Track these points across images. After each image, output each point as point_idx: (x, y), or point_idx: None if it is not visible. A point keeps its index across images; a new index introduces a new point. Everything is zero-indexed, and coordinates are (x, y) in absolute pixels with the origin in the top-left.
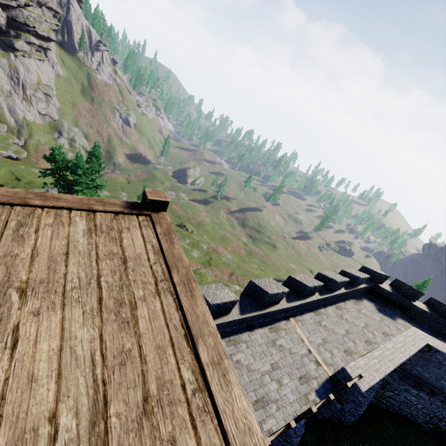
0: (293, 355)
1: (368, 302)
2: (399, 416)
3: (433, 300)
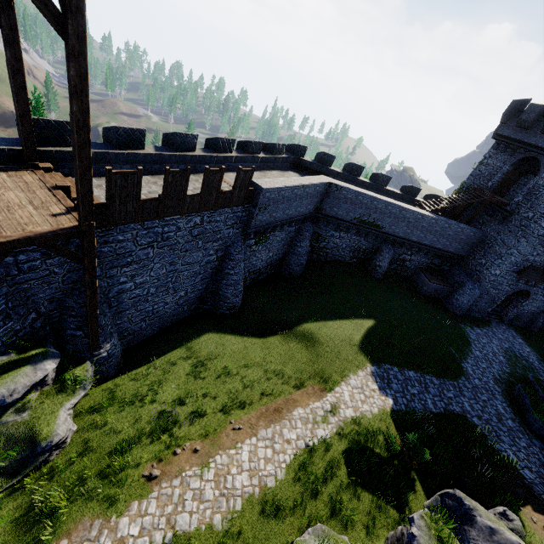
0: None
1: (294, 173)
2: (334, 261)
3: (346, 164)
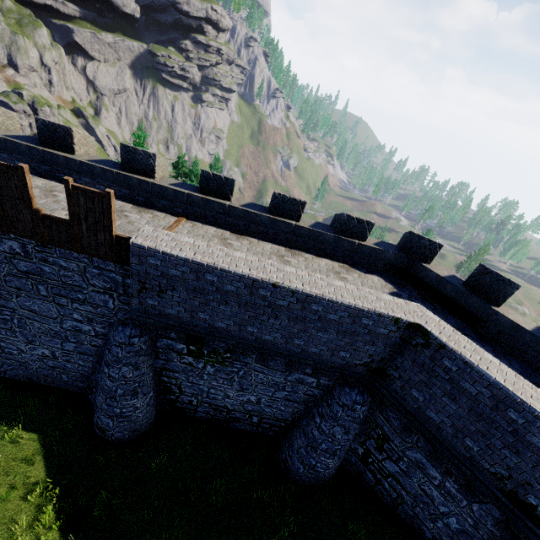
0: (130, 225)
1: (382, 281)
2: (414, 534)
3: None
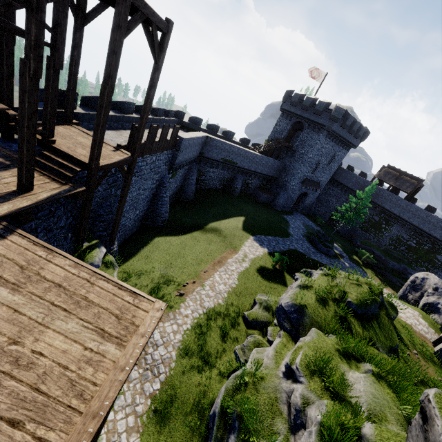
0: None
1: (180, 130)
2: (210, 188)
3: (208, 125)
